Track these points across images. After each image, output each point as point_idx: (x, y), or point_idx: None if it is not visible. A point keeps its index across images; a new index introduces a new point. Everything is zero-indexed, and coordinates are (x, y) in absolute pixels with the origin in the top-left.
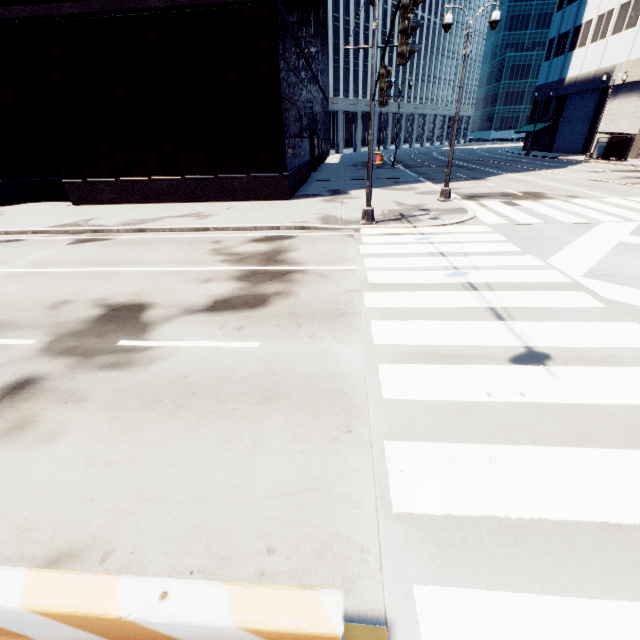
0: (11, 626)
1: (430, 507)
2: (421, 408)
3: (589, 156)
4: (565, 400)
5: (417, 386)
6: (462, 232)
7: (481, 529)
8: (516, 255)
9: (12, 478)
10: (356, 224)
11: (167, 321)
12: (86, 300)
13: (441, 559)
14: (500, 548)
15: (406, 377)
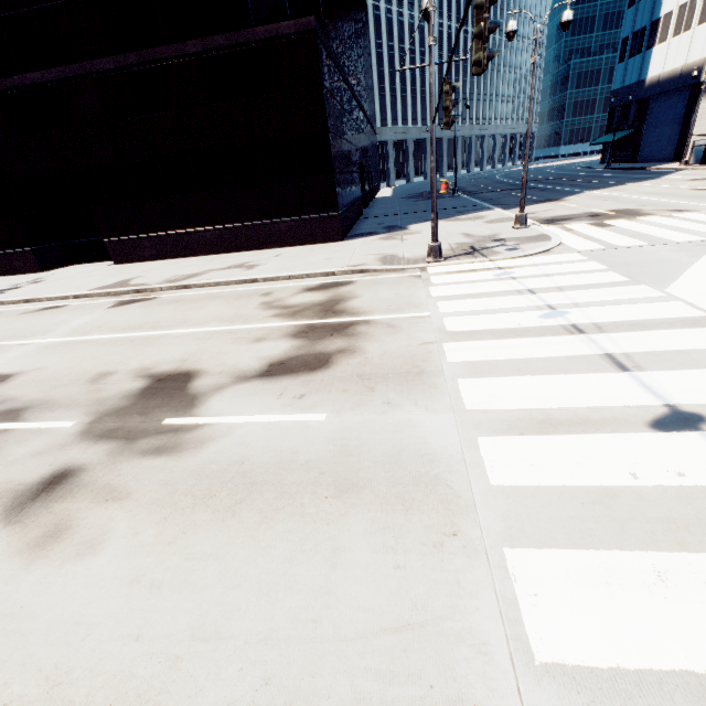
0: None
1: (588, 654)
2: (544, 498)
3: (684, 163)
4: None
5: (533, 466)
6: (549, 263)
7: (673, 693)
8: (623, 286)
9: (43, 606)
10: (421, 262)
11: (217, 391)
12: (128, 370)
13: None
14: None
15: (516, 454)
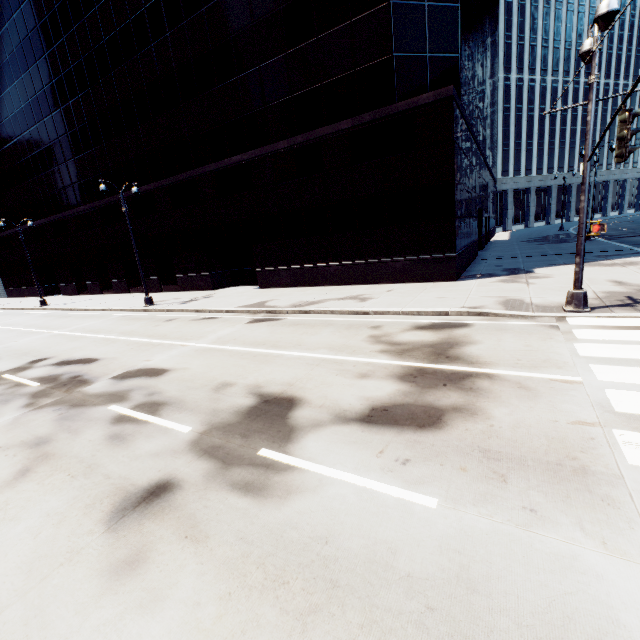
0: None
1: None
2: None
3: None
4: None
5: None
6: None
7: None
8: None
9: None
10: (557, 311)
11: (314, 428)
12: (244, 385)
13: None
14: None
15: None
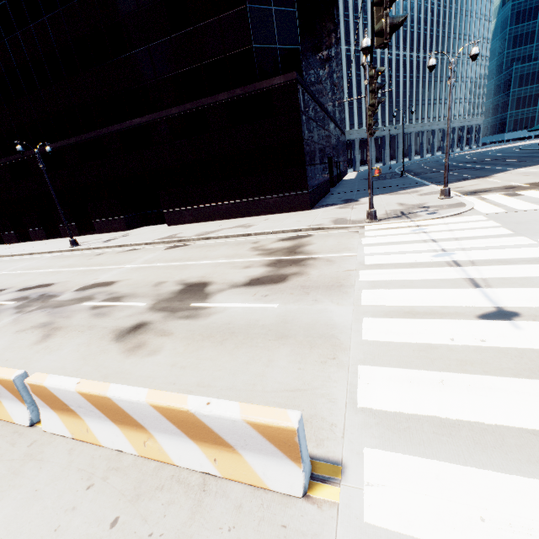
0: (139, 418)
1: (386, 406)
2: (391, 347)
3: None
4: (524, 346)
5: (391, 332)
6: (456, 222)
7: (423, 423)
8: (506, 237)
9: (134, 370)
10: (361, 223)
11: (220, 292)
12: (173, 281)
13: (388, 436)
14: (436, 435)
15: (383, 326)
